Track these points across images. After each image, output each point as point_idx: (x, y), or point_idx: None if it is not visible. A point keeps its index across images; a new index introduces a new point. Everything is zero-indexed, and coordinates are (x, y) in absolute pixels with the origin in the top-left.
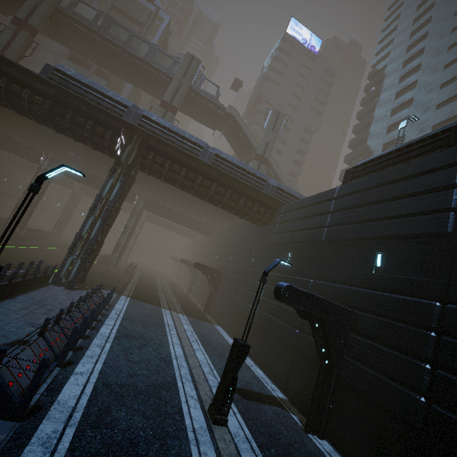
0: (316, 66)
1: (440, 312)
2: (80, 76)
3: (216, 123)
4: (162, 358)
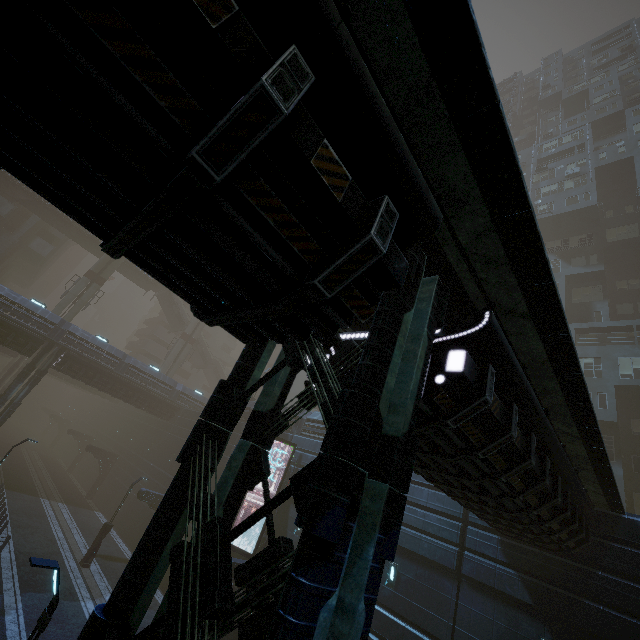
0: None
1: None
2: (13, 294)
3: (150, 288)
4: (49, 539)
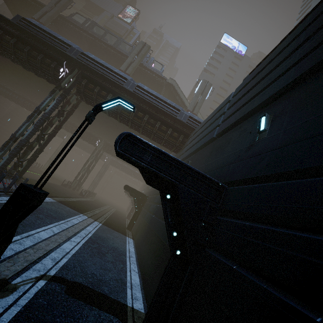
0: (242, 63)
1: None
2: (42, 25)
3: (160, 91)
4: None
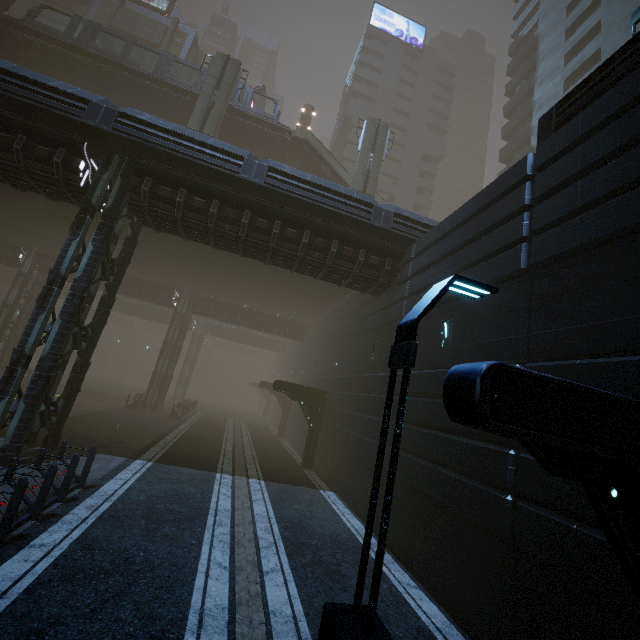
0: (424, 65)
1: None
2: None
3: (282, 159)
4: (151, 638)
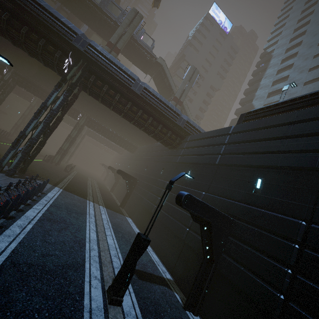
0: (225, 43)
1: (305, 229)
2: None
3: (148, 68)
4: (77, 240)
